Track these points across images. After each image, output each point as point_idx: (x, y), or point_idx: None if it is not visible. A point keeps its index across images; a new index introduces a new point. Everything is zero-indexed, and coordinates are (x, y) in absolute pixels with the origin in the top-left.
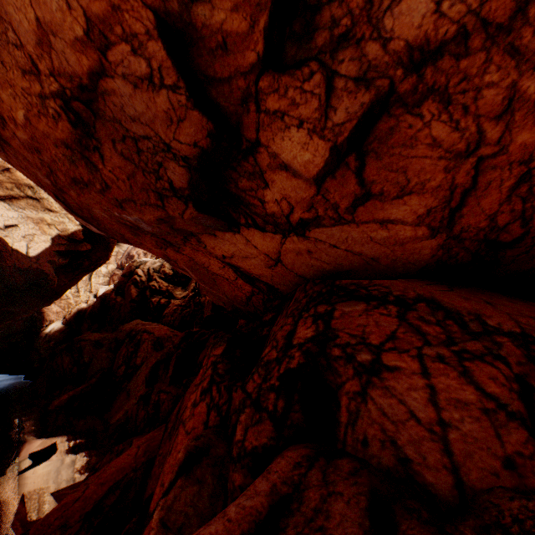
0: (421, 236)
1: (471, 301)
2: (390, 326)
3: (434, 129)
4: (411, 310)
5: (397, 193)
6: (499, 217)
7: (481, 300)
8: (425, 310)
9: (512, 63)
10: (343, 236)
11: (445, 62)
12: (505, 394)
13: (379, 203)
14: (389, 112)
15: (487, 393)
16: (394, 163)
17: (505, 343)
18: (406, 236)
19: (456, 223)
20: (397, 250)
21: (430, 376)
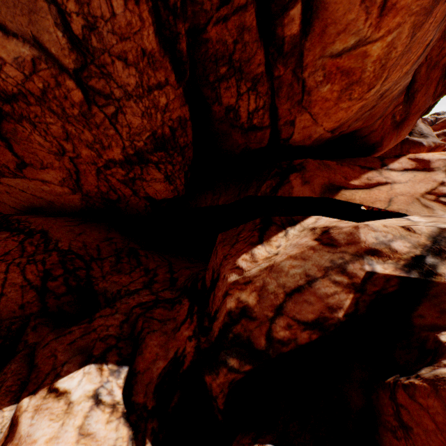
0: (69, 193)
1: (69, 233)
2: (12, 247)
3: (37, 137)
4: (31, 238)
5: (41, 166)
6: (102, 188)
7: (81, 232)
8: (38, 238)
9: (56, 116)
10: (26, 186)
11: (22, 104)
12: (35, 278)
13: (35, 169)
14: (7, 119)
15: (27, 278)
16: (29, 149)
17: (54, 255)
18: (61, 192)
19: (83, 188)
20: (61, 198)
21: (9, 273)
